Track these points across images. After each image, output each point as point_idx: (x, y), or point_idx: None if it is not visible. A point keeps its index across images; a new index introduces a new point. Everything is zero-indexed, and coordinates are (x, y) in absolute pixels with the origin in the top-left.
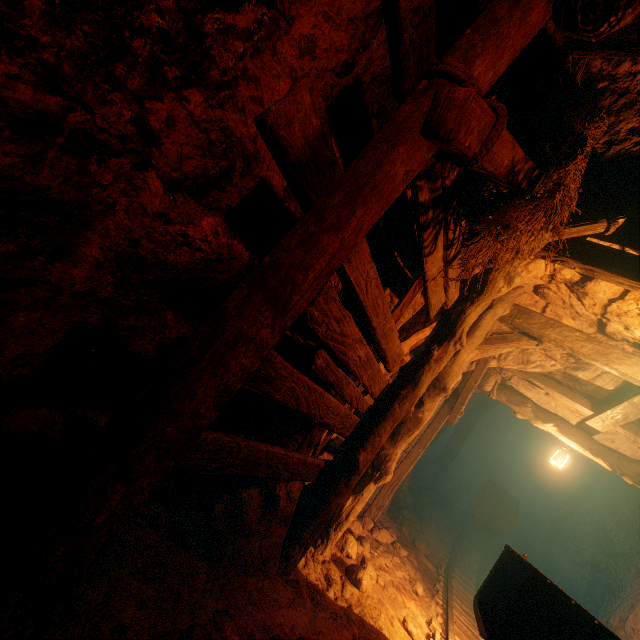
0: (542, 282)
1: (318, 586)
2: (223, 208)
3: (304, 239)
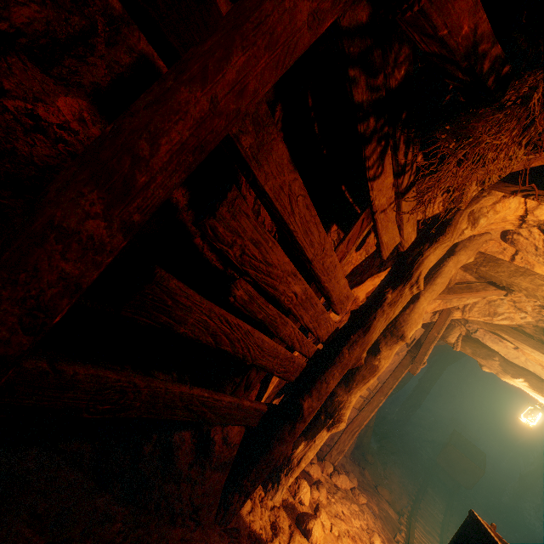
0: (511, 226)
1: (261, 536)
2: (87, 86)
3: (157, 97)
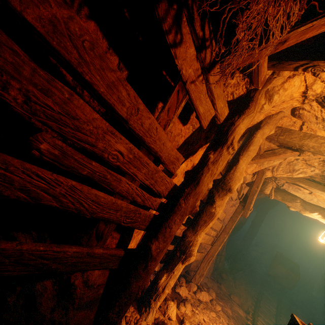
0: (297, 103)
1: None
2: None
3: None
